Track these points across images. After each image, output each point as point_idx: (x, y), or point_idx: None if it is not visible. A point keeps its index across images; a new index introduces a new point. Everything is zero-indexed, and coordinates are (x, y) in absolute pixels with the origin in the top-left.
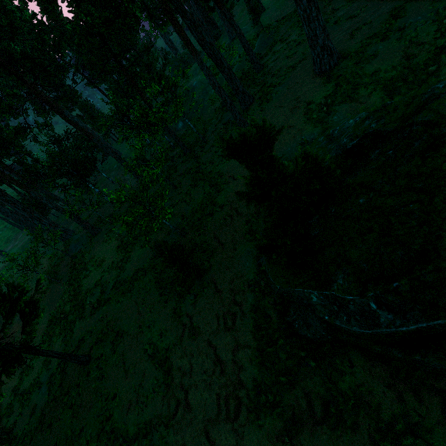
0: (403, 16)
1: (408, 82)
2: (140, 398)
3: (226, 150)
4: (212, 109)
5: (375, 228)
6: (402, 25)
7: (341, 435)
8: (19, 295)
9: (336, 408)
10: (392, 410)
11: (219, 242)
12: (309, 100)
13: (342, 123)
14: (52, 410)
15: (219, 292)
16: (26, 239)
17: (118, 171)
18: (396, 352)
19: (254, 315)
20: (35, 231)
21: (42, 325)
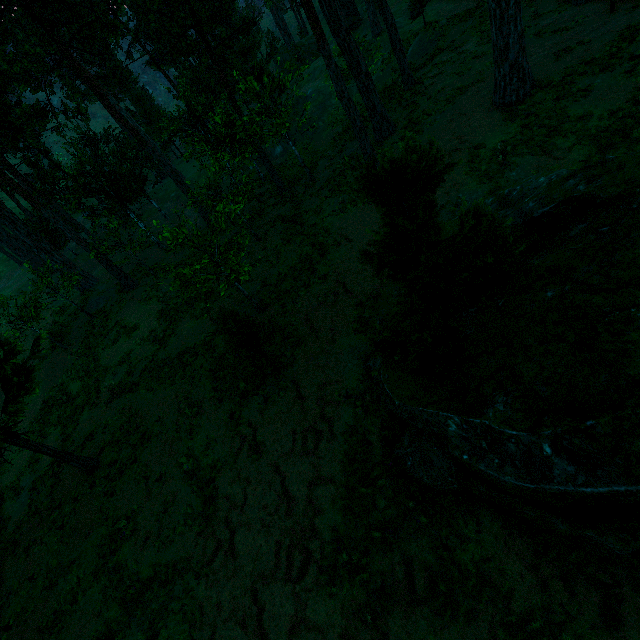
0: (639, 39)
1: (632, 138)
2: (164, 531)
3: (363, 181)
4: (330, 134)
5: (568, 336)
6: (636, 53)
7: (449, 623)
8: (5, 356)
9: (448, 586)
10: (529, 600)
11: (311, 327)
12: (478, 142)
13: (526, 182)
14: (33, 527)
15: (302, 399)
16: (25, 279)
17: (175, 202)
18: (559, 522)
19: (348, 438)
20: (40, 268)
21: (33, 407)
